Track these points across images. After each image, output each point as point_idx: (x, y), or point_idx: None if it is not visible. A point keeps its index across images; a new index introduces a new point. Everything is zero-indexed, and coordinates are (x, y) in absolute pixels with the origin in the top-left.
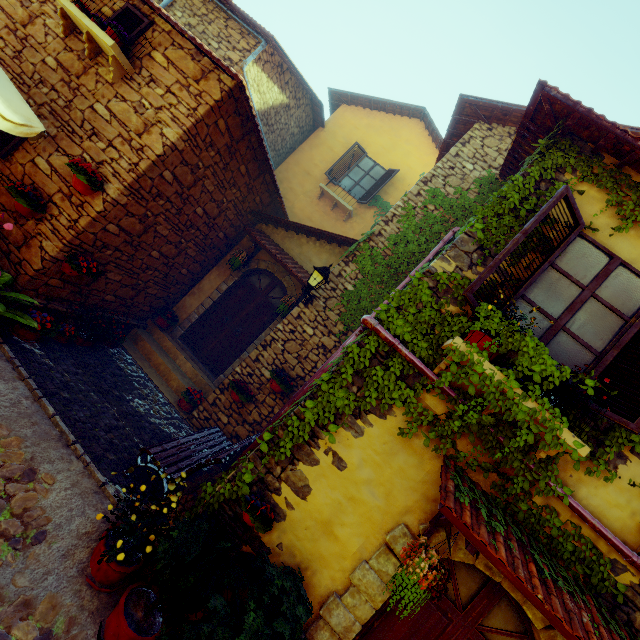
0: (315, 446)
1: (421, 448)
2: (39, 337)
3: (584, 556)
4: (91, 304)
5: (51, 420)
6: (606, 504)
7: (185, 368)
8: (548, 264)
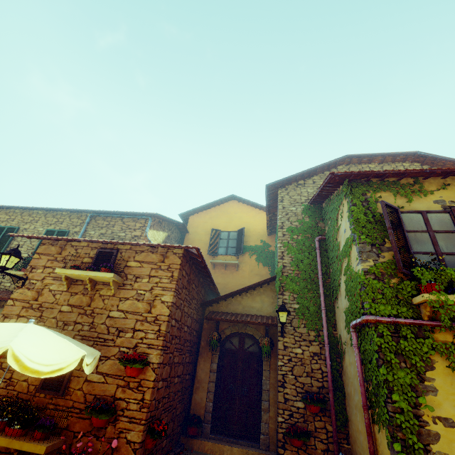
0: (425, 424)
1: None
2: None
3: None
4: None
5: None
6: None
7: (234, 454)
8: (406, 232)
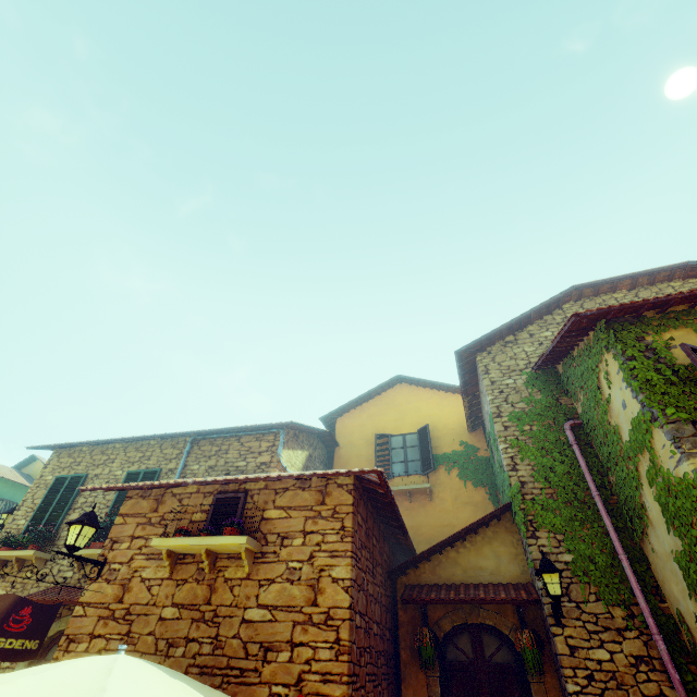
0: None
1: None
2: None
3: None
4: None
5: None
6: None
7: None
8: None
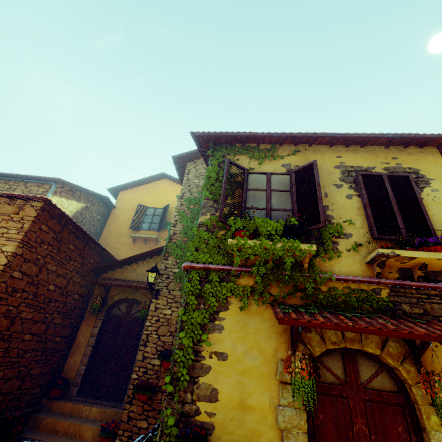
0: (202, 359)
1: (257, 309)
2: None
3: (362, 298)
4: None
5: None
6: (348, 267)
7: (92, 415)
8: (245, 190)
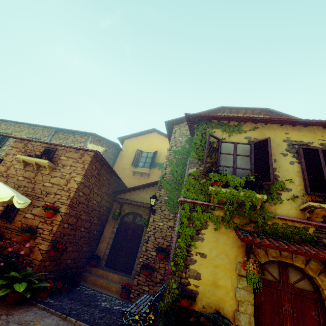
0: (191, 255)
1: (225, 231)
2: (48, 294)
3: (295, 232)
4: (62, 269)
5: (76, 325)
6: (287, 211)
7: (114, 279)
8: (219, 153)
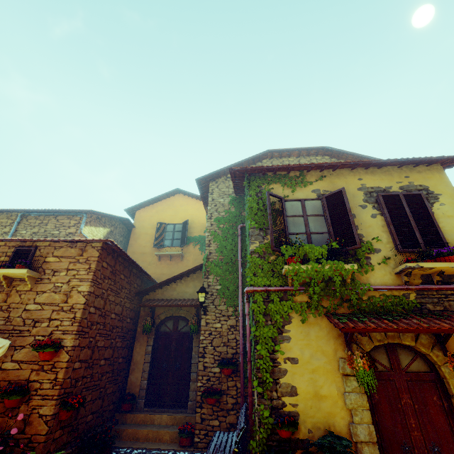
0: (278, 364)
1: (314, 320)
2: None
3: (396, 302)
4: (81, 433)
5: None
6: (381, 278)
7: (164, 421)
8: (286, 217)
